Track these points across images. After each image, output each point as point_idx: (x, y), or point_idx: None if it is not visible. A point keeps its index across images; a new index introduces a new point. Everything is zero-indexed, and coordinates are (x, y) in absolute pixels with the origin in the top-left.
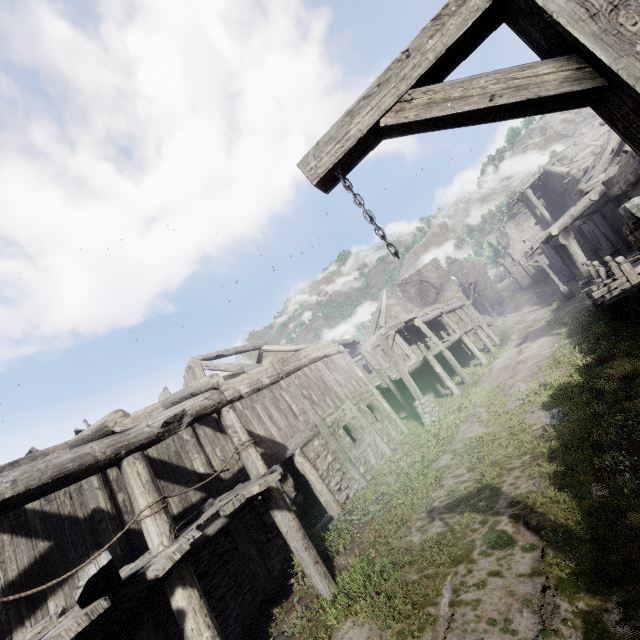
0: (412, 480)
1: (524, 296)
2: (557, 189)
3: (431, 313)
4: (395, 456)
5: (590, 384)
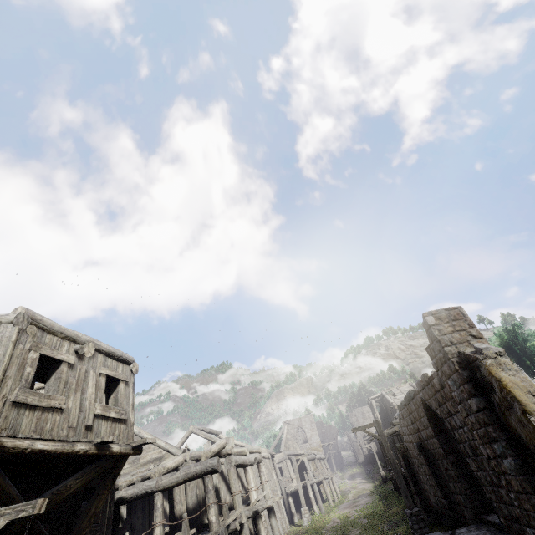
0: (311, 533)
1: (358, 469)
2: (387, 406)
3: (310, 455)
4: (289, 534)
5: (383, 514)
